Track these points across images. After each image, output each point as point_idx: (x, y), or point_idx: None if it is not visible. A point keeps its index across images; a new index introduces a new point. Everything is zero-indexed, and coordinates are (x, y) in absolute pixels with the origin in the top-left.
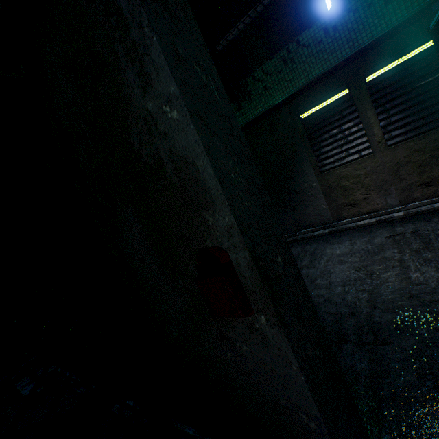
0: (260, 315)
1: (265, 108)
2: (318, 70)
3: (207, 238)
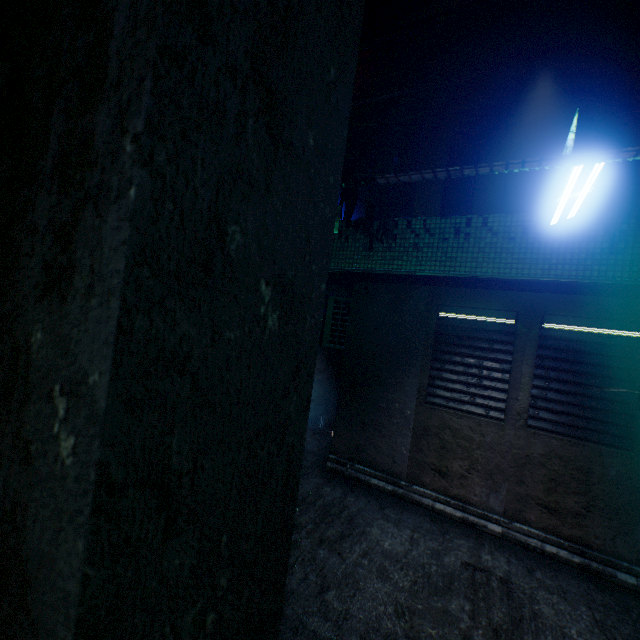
0: None
1: (401, 270)
2: (492, 270)
3: None
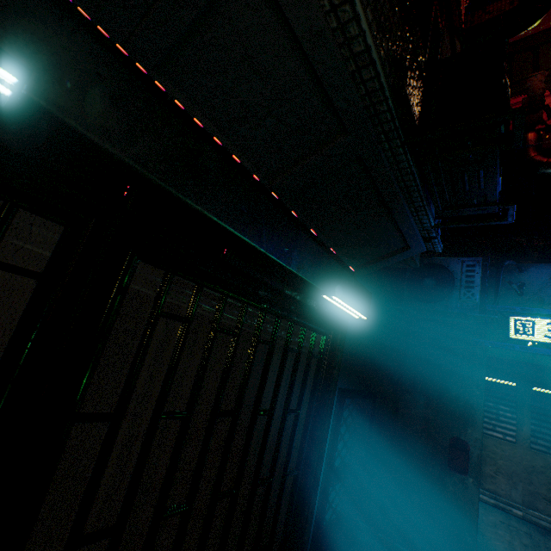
0: (470, 477)
1: None
2: (498, 352)
3: (462, 435)
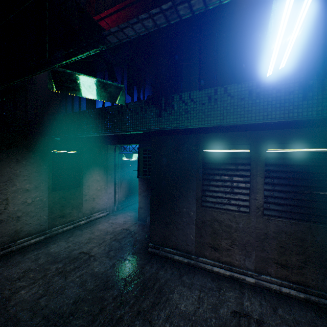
0: None
1: (179, 126)
2: (233, 120)
3: None
